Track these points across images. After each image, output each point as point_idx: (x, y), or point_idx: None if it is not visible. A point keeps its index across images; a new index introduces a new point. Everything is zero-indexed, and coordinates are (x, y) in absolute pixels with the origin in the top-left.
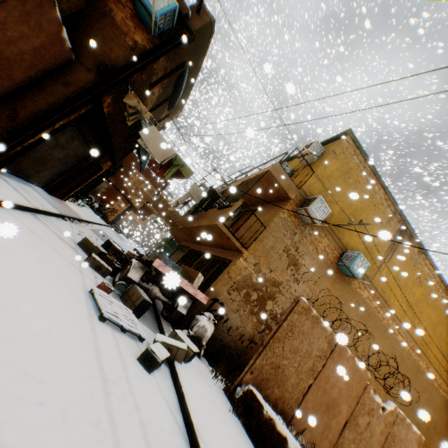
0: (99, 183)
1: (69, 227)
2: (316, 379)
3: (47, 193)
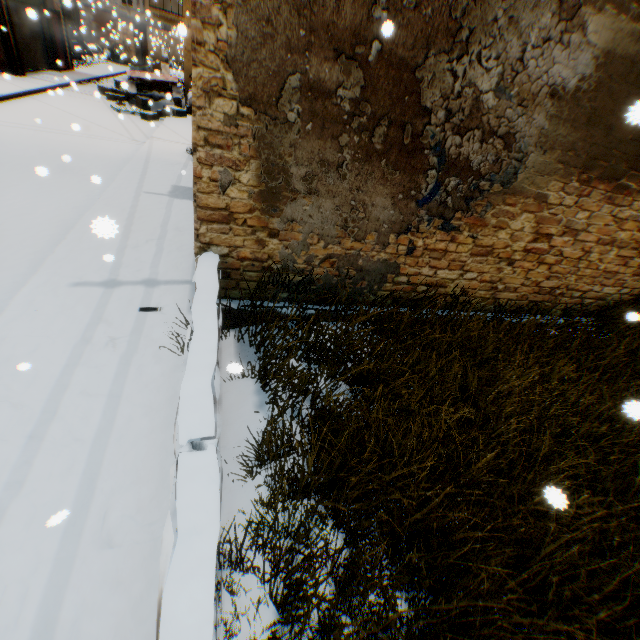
0: (80, 25)
1: (90, 88)
2: None
3: (58, 73)
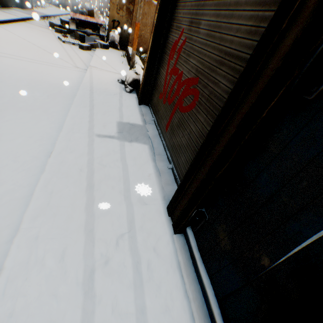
0: None
1: (43, 23)
2: None
3: (21, 10)
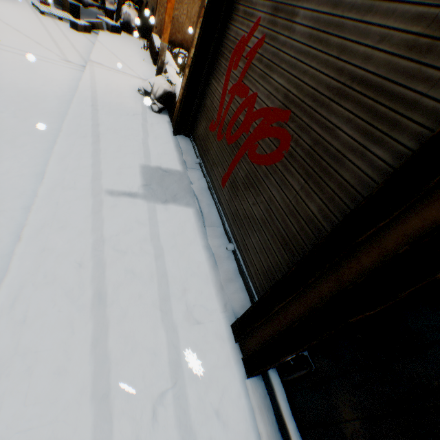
0: None
1: None
2: None
3: None
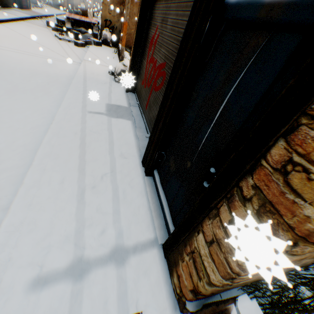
0: None
1: (41, 22)
2: None
3: (20, 10)
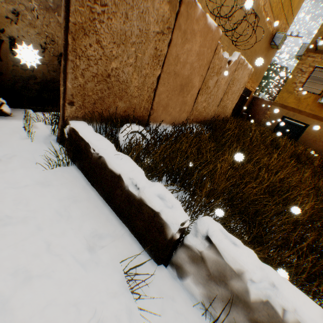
0: None
1: None
2: (164, 66)
3: None
